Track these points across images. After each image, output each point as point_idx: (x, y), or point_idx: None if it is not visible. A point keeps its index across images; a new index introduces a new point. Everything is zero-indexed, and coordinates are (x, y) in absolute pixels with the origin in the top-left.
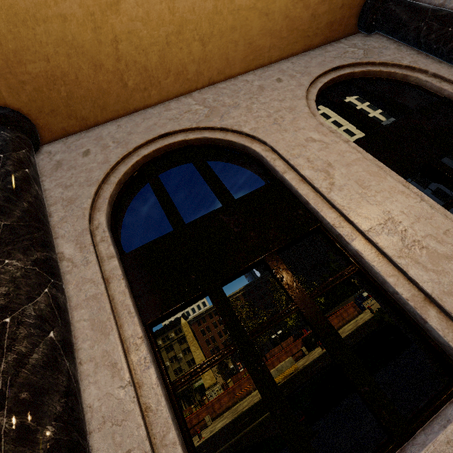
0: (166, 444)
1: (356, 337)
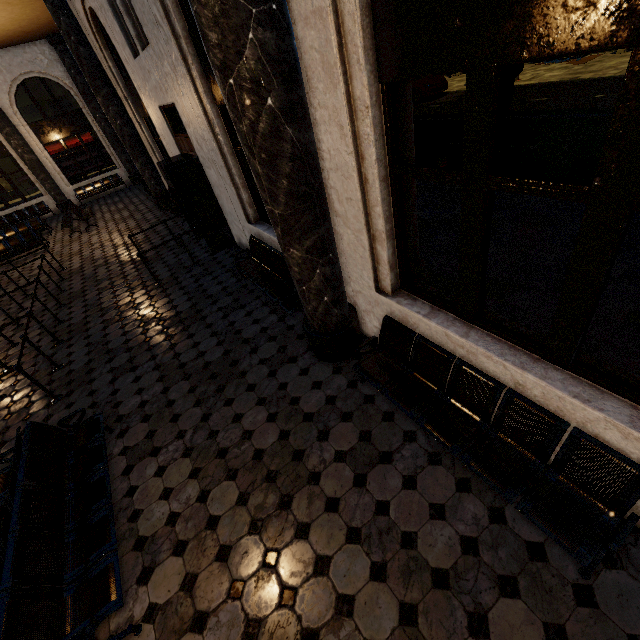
0: (375, 212)
1: None
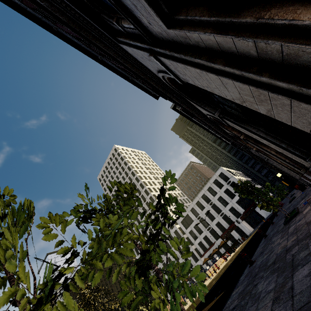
0: None
1: None
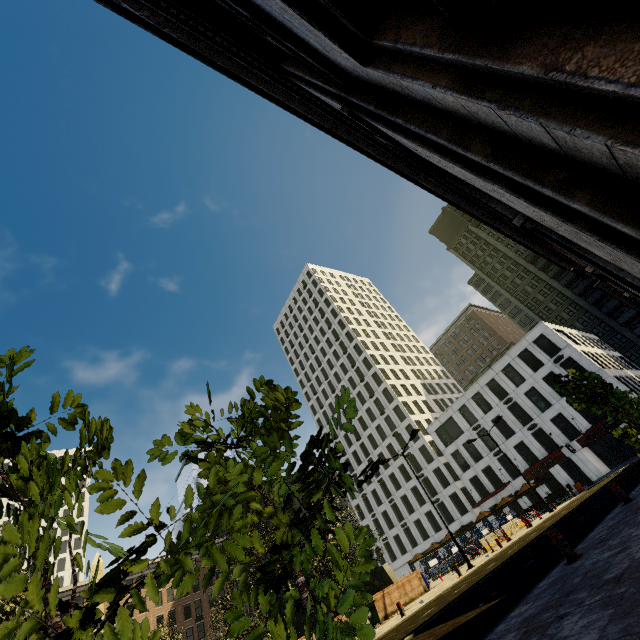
0: None
1: (470, 581)
